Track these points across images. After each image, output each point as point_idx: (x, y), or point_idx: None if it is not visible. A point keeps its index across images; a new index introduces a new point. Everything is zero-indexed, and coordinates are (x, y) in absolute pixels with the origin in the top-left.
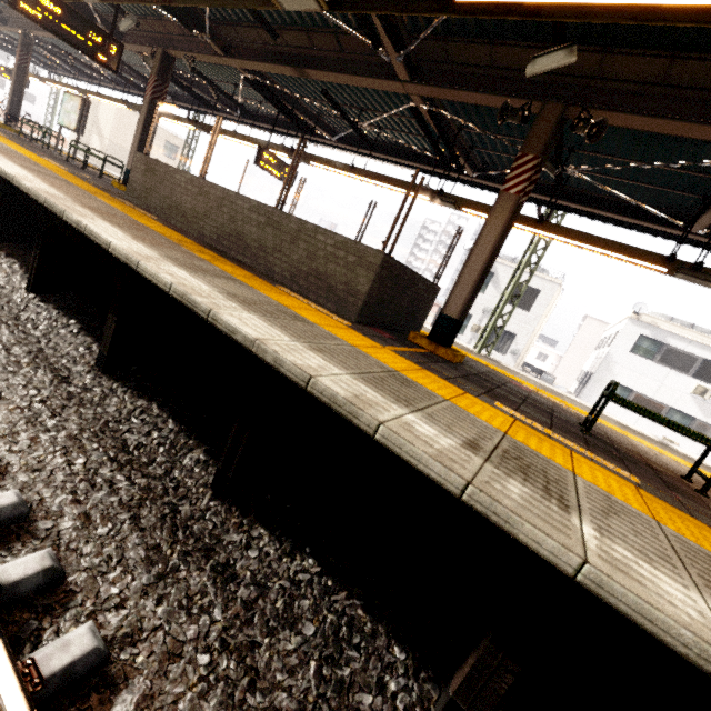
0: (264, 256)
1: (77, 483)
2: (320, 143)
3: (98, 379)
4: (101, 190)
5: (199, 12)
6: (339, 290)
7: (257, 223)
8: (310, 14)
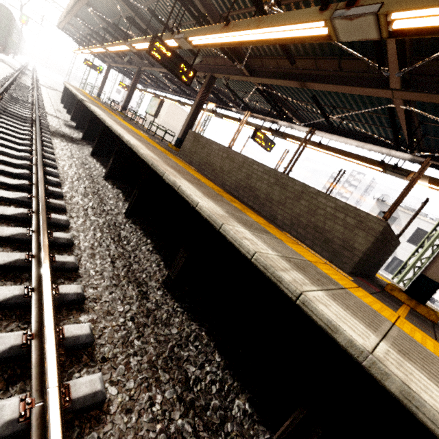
0: (270, 205)
1: (157, 434)
2: (290, 127)
3: (164, 296)
4: (167, 150)
5: (241, 52)
6: (335, 243)
7: (267, 182)
8: (322, 48)
